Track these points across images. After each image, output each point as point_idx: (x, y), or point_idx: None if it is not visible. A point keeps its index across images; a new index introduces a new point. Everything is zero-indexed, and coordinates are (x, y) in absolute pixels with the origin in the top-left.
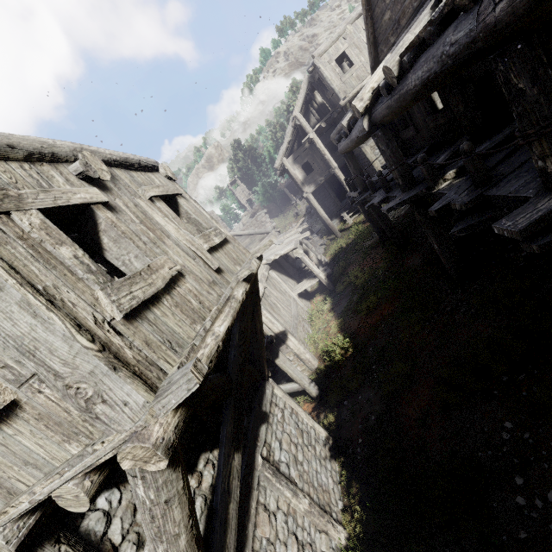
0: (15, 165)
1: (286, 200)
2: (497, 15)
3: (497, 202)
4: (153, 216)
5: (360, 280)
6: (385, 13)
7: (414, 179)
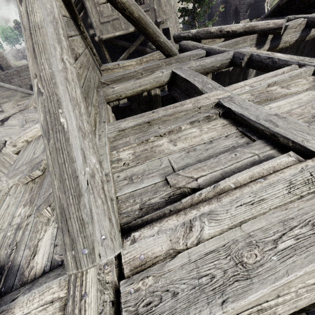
0: None
1: None
2: None
3: None
4: None
5: None
6: None
7: None
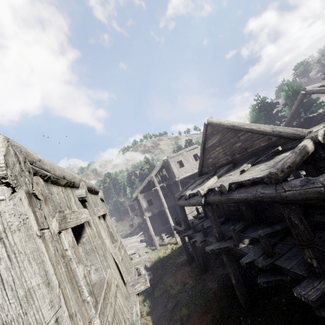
0: (60, 188)
1: (126, 213)
2: (287, 194)
3: (282, 270)
4: (100, 230)
5: (175, 290)
6: (210, 159)
7: (224, 236)
